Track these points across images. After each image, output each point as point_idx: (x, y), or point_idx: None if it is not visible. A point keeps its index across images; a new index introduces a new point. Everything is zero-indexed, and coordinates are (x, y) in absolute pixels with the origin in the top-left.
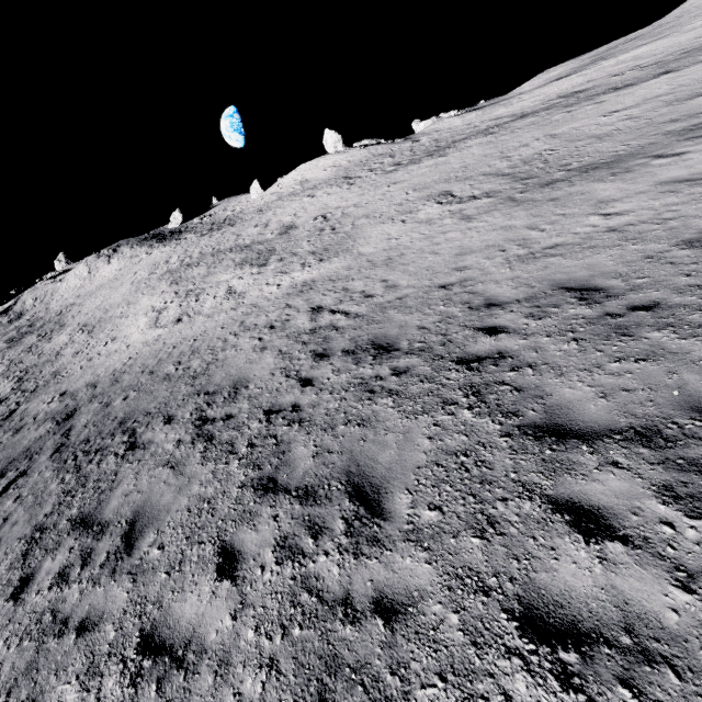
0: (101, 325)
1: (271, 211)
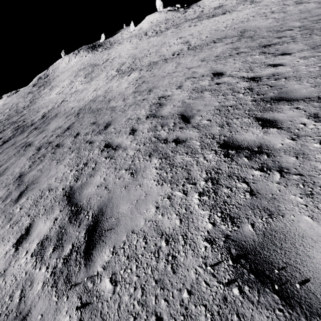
0: (54, 88)
1: (119, 45)
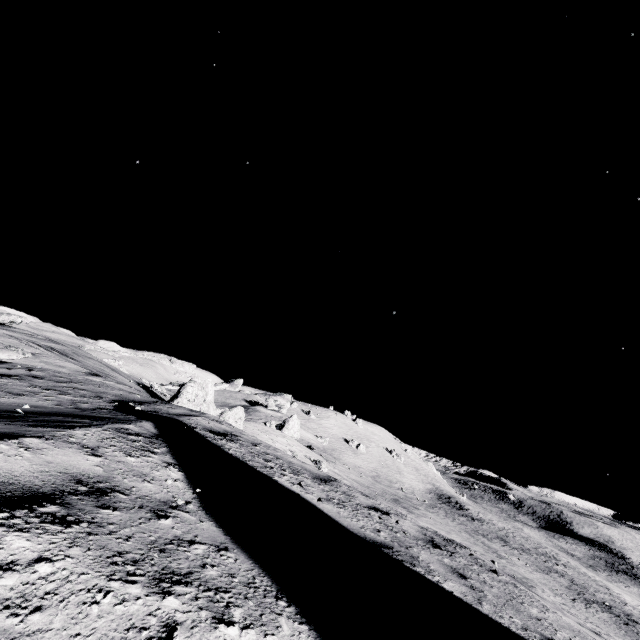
0: None
1: None
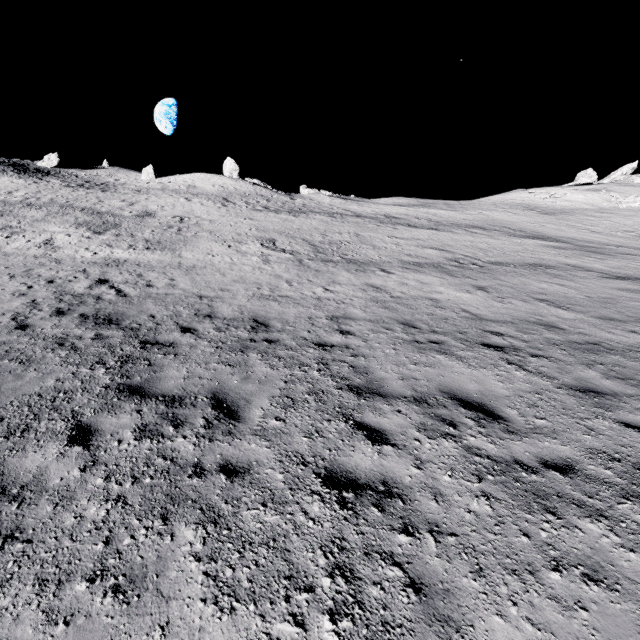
0: None
1: (147, 195)
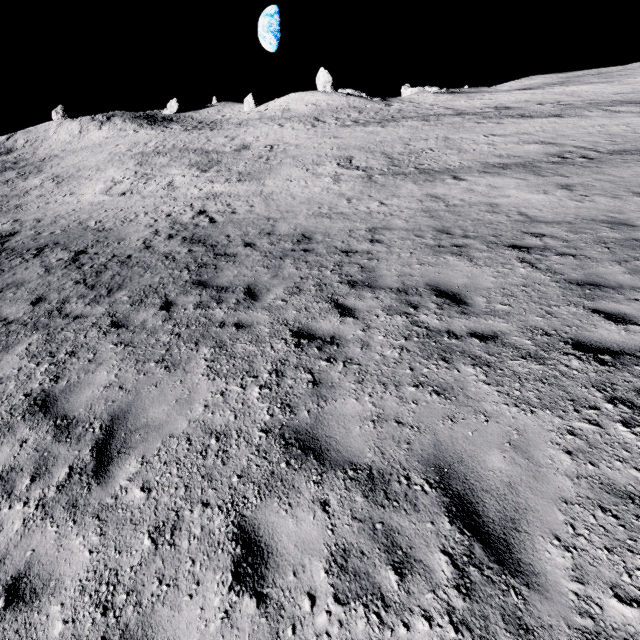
0: (69, 180)
1: (246, 127)
